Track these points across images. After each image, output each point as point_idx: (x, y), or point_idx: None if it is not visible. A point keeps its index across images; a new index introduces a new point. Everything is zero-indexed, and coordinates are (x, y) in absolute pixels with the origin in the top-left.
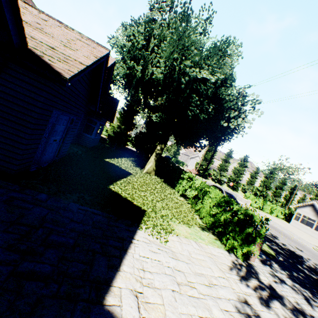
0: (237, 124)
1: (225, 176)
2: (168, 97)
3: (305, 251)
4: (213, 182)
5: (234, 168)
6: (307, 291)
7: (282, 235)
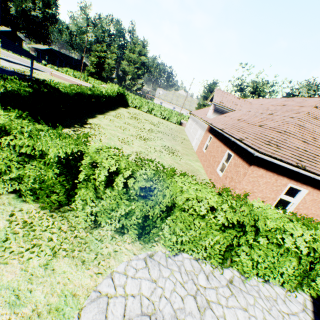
0: None
1: None
2: None
3: None
4: None
5: None
6: None
7: None
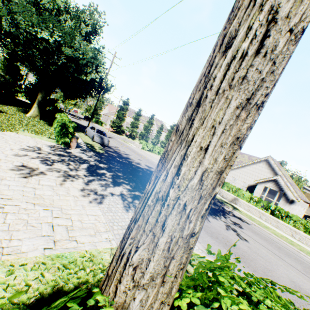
0: (100, 80)
1: (136, 132)
2: (23, 50)
3: (145, 161)
4: (127, 138)
5: (144, 125)
6: (97, 157)
7: (140, 157)
